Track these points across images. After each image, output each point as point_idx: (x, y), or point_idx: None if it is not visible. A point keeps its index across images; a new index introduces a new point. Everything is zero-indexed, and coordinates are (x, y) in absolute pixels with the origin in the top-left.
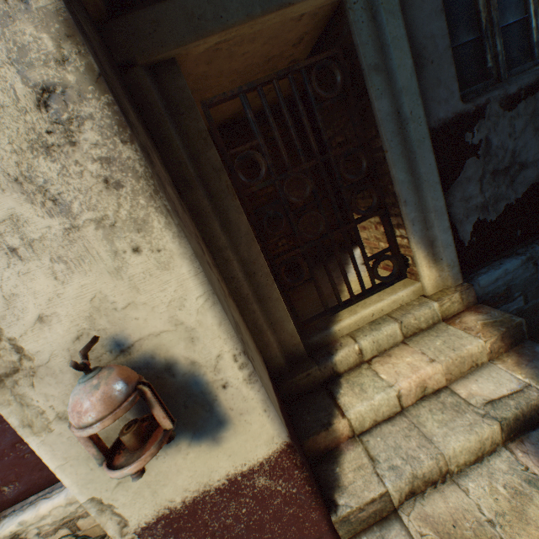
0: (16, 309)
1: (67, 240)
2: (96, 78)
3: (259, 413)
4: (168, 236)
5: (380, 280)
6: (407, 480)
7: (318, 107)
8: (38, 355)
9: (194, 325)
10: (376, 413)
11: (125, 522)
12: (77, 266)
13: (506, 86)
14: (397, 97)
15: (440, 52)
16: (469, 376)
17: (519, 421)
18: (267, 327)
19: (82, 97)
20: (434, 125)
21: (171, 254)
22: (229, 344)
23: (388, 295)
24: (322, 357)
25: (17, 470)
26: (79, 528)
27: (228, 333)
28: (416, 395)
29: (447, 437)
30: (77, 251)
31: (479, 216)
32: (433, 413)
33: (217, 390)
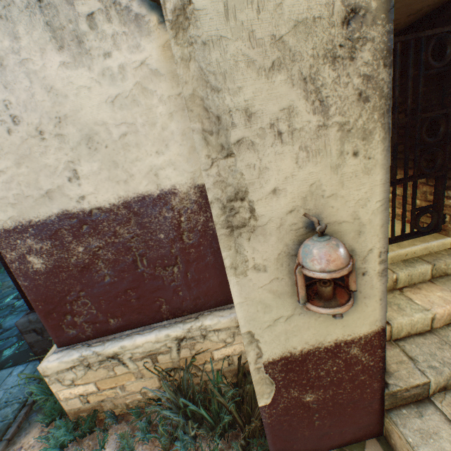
0: (262, 179)
1: (315, 135)
2: (389, 9)
3: (376, 300)
4: (380, 148)
5: (418, 229)
6: (445, 377)
7: (424, 73)
8: (260, 218)
9: (365, 222)
10: (412, 327)
11: (261, 355)
12: (313, 157)
13: None
14: None
15: None
16: None
17: None
18: None
19: (373, 22)
20: None
21: (375, 163)
22: (380, 243)
23: (421, 242)
24: None
25: (122, 309)
26: (157, 361)
27: (384, 234)
28: (444, 321)
29: None
30: (317, 145)
31: None
32: None
33: (357, 275)
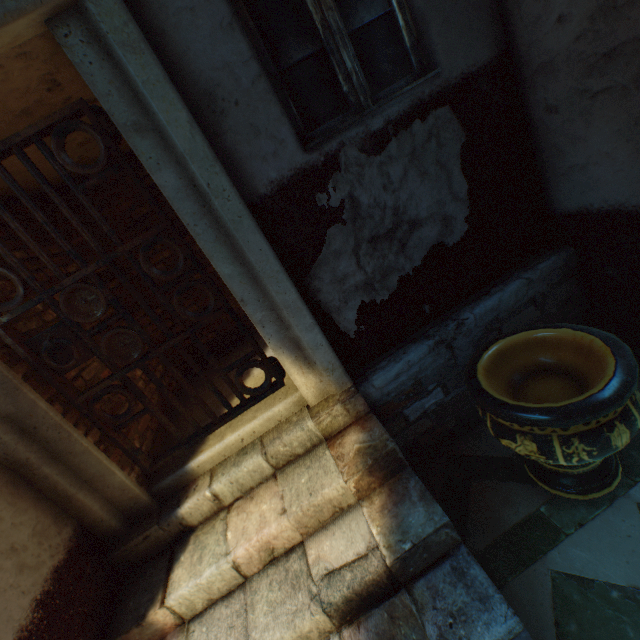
0: None
1: None
2: None
3: None
4: None
5: (248, 394)
6: None
7: (80, 188)
8: None
9: None
10: (209, 591)
11: None
12: None
13: (368, 119)
14: (184, 164)
15: (246, 87)
16: (331, 525)
17: (354, 601)
18: (77, 489)
19: None
20: (267, 191)
21: None
22: None
23: (264, 409)
24: (169, 510)
25: None
26: None
27: None
28: (263, 559)
29: (266, 632)
30: None
31: (364, 298)
32: (271, 587)
33: None
